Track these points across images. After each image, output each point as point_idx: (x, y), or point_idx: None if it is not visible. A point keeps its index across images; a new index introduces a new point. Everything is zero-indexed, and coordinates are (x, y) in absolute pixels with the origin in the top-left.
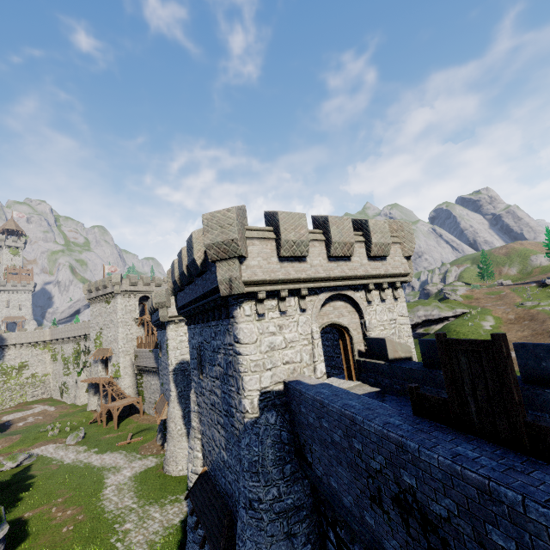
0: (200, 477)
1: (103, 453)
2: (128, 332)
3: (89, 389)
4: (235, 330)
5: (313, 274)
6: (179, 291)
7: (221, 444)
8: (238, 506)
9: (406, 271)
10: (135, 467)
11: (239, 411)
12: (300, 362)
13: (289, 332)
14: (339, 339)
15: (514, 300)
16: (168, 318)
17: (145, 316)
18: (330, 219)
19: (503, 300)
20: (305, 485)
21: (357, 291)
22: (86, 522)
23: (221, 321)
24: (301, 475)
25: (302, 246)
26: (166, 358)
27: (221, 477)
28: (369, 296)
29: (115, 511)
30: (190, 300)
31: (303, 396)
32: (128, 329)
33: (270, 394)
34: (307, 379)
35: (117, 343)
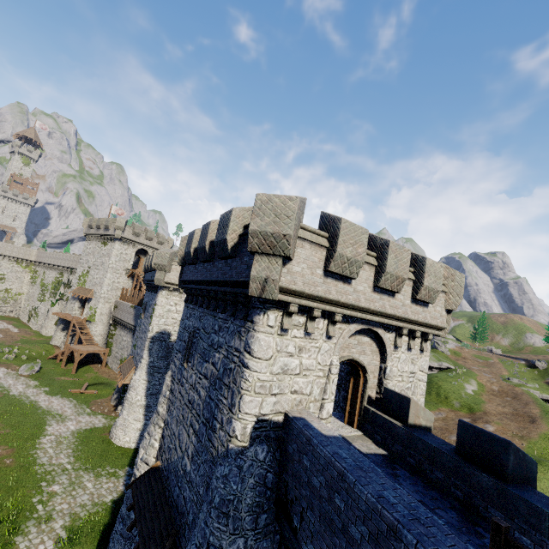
0: (150, 471)
1: (53, 395)
2: (116, 280)
3: (59, 324)
4: (249, 337)
5: (353, 300)
6: (189, 264)
7: (187, 450)
8: (187, 532)
9: (443, 325)
10: (81, 422)
11: (225, 430)
12: (309, 394)
13: (307, 357)
14: (351, 377)
15: (501, 371)
16: (164, 283)
17: (138, 270)
18: (391, 245)
19: (490, 368)
20: (275, 542)
21: (388, 332)
22: (13, 469)
23: (232, 318)
24: (274, 528)
25: (355, 266)
26: (148, 322)
27: (175, 485)
28: (398, 340)
29: (47, 466)
30: (201, 279)
31: (313, 448)
32: (116, 277)
33: (266, 424)
34: (315, 421)
35: (101, 287)
